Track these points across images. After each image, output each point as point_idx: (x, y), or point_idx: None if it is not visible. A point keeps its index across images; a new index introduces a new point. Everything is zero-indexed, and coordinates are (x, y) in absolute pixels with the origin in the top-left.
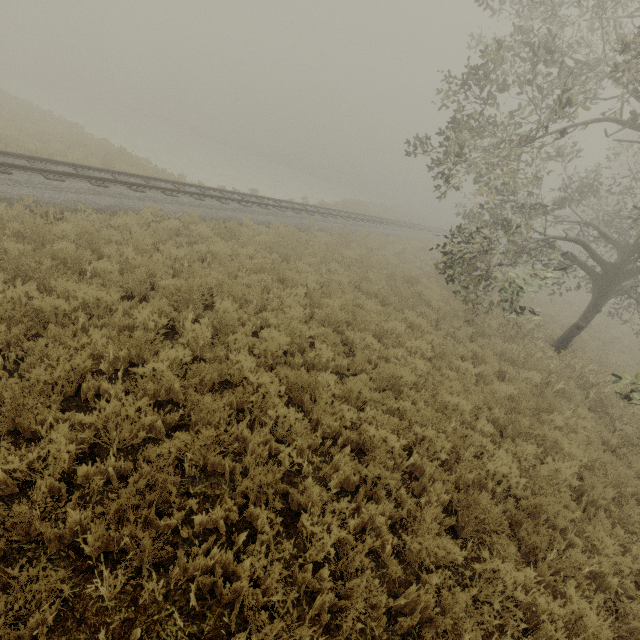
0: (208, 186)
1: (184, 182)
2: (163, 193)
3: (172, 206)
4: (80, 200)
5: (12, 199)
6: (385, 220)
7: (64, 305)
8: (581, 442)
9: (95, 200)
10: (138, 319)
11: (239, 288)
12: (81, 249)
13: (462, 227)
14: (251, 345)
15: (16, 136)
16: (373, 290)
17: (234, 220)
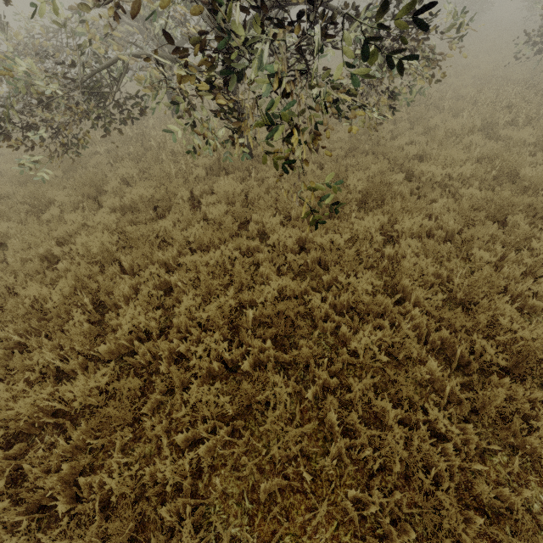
0: None
1: None
2: None
3: None
4: None
5: None
6: None
7: None
8: (55, 184)
9: None
10: None
11: None
12: None
13: None
14: None
15: None
16: None
17: None
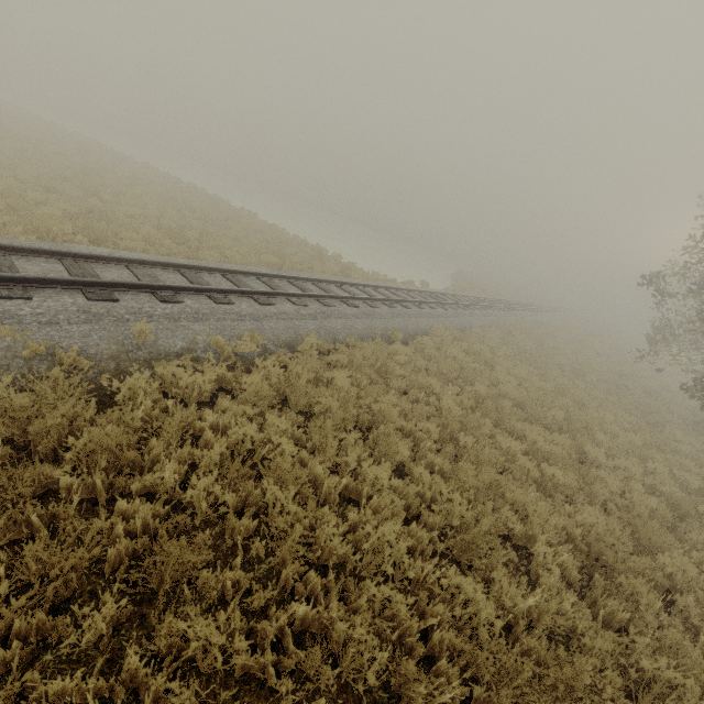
0: (419, 289)
1: (408, 288)
2: (415, 306)
3: (432, 320)
4: (402, 327)
5: (385, 334)
6: (514, 303)
7: (563, 450)
8: None
9: (406, 324)
10: (604, 460)
11: (590, 419)
12: (467, 384)
13: (649, 335)
14: (641, 473)
15: (273, 246)
16: (625, 405)
17: (466, 328)
